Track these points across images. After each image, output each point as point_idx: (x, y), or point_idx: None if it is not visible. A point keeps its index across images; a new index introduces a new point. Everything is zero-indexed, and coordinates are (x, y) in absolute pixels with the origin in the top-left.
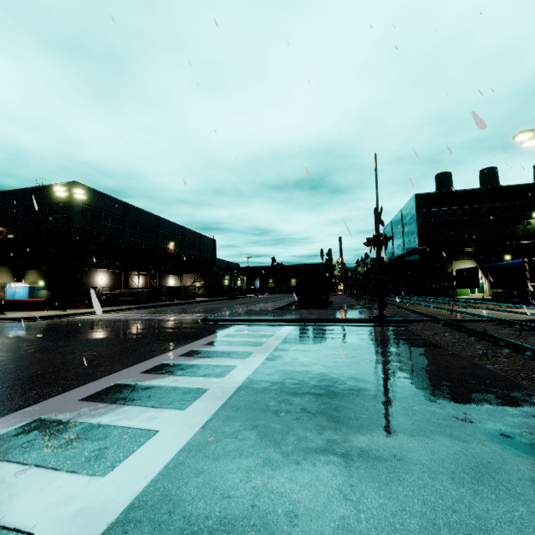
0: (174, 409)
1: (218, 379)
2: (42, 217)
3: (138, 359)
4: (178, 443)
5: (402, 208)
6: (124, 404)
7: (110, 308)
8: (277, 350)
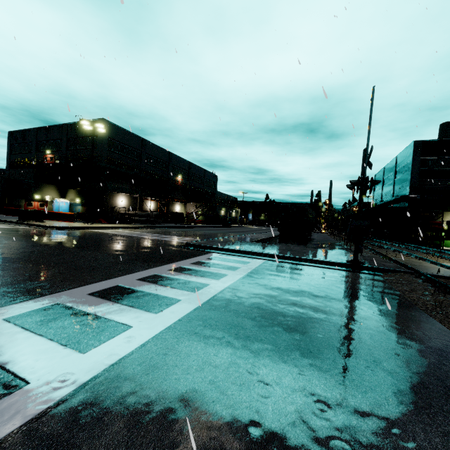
0: (75, 350)
1: (151, 314)
2: (79, 148)
3: (100, 277)
4: (29, 412)
5: (397, 155)
6: (36, 332)
7: (122, 225)
8: (232, 286)
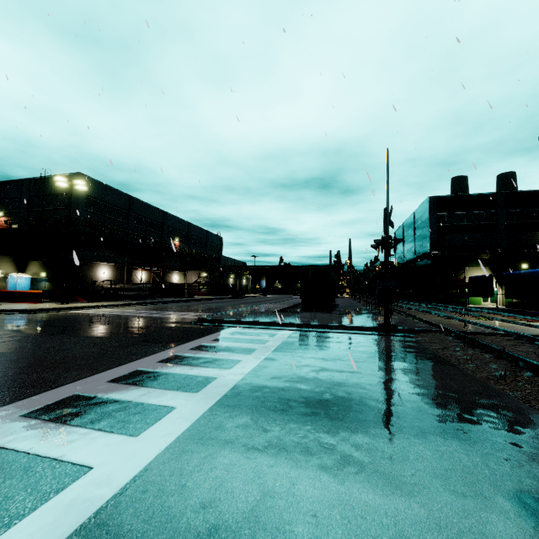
0: (124, 434)
1: (191, 394)
2: (46, 208)
3: (112, 363)
4: (109, 490)
5: (415, 211)
6: (69, 424)
7: (109, 303)
8: (267, 360)
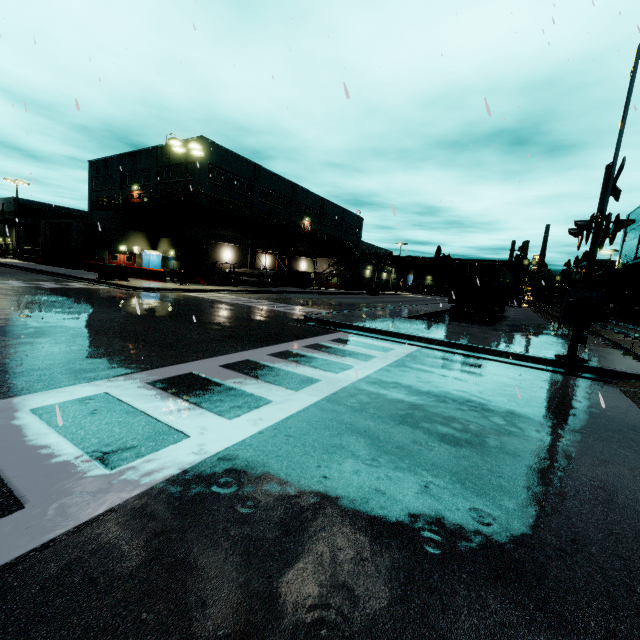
0: (100, 464)
1: (222, 420)
2: (172, 180)
3: (172, 359)
4: (6, 553)
5: None
6: (61, 432)
7: (225, 288)
8: (355, 385)
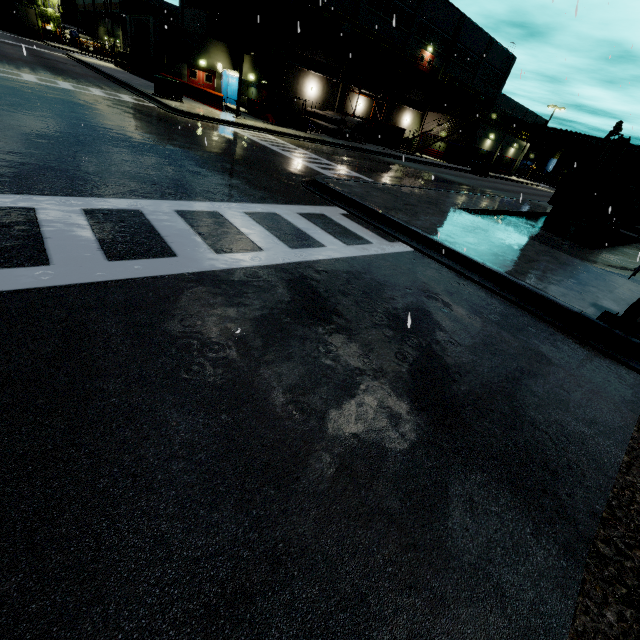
0: None
1: None
2: None
3: (43, 189)
4: None
5: None
6: None
7: (285, 131)
8: (206, 275)
